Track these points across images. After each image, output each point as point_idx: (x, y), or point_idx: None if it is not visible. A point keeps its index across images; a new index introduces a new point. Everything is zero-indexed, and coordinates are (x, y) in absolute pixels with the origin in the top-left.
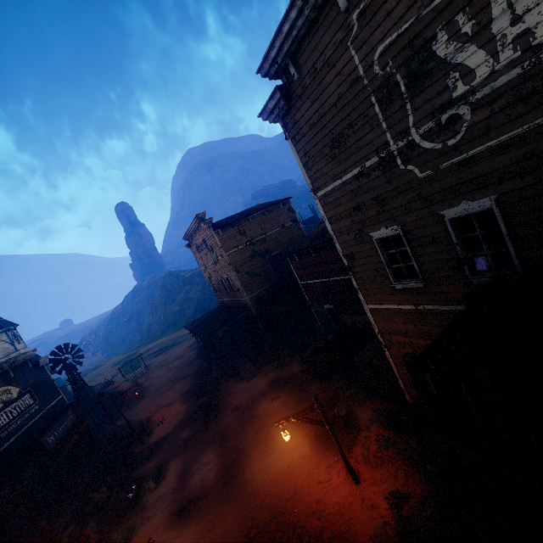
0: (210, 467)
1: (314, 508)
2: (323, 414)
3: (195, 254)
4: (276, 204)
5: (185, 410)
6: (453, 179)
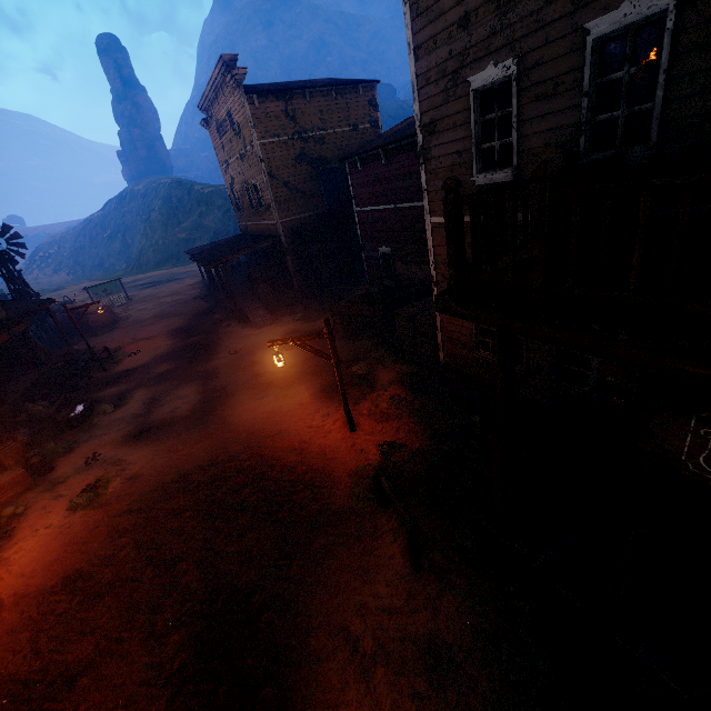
0: (186, 401)
1: (296, 447)
2: (332, 344)
3: (215, 142)
4: (353, 85)
5: (169, 346)
6: None
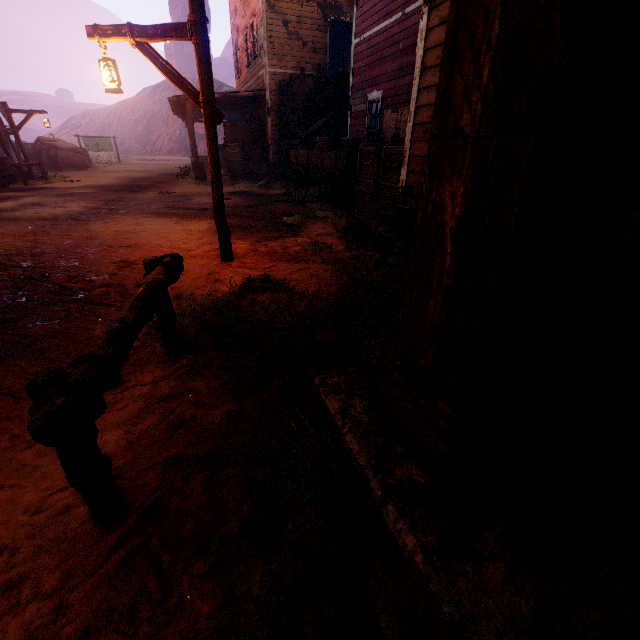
0: (64, 209)
1: (130, 260)
2: (201, 56)
3: None
4: None
5: (110, 182)
6: None
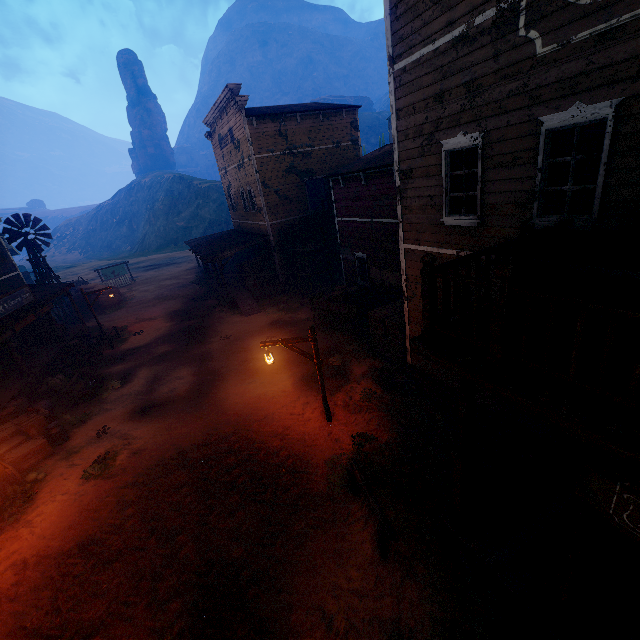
0: (183, 382)
1: (279, 432)
2: (315, 347)
3: (216, 151)
4: (337, 110)
5: (168, 328)
6: (580, 64)
